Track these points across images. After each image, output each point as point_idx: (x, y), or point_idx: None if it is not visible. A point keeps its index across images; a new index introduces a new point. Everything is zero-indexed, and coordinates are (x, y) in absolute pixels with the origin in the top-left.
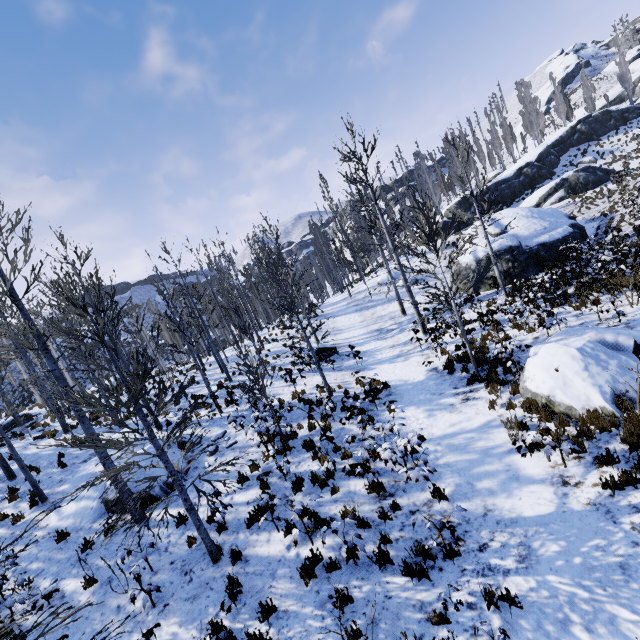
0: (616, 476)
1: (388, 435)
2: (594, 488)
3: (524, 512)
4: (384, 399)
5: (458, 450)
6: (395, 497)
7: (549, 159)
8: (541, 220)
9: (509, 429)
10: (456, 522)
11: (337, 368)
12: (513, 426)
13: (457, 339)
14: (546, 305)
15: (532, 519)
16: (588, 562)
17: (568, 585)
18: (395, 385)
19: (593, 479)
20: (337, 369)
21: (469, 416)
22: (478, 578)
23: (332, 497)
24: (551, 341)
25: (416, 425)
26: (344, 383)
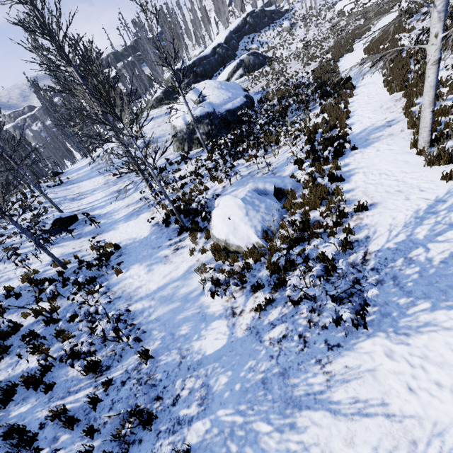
0: (263, 299)
1: (113, 300)
2: (250, 313)
3: (207, 351)
4: (115, 261)
5: (166, 301)
6: (111, 369)
7: (232, 43)
8: (227, 91)
9: (201, 274)
10: (158, 380)
11: (77, 236)
12: (204, 270)
13: (175, 193)
14: (231, 159)
15: (212, 356)
16: (244, 386)
17: (231, 415)
18: (126, 245)
19: (250, 305)
20: (77, 237)
21: (177, 265)
22: (169, 438)
23: (47, 395)
24: (228, 192)
25: (137, 283)
26: (82, 251)
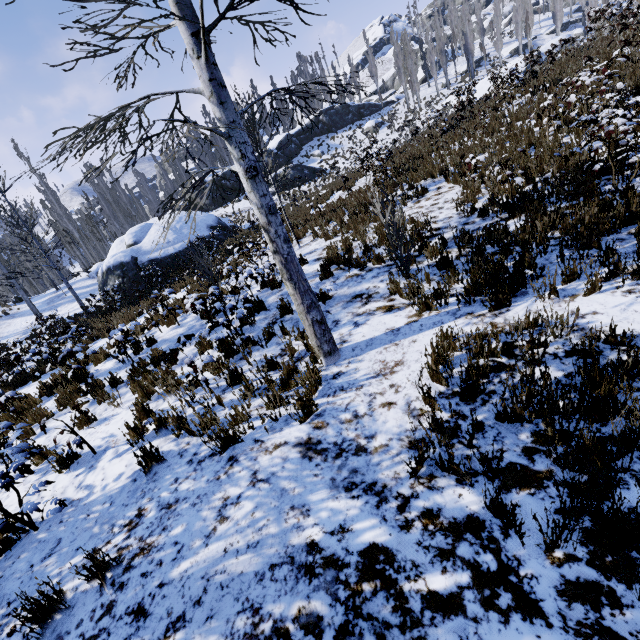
0: None
1: None
2: None
3: None
4: None
5: None
6: None
7: (289, 148)
8: (172, 233)
9: None
10: None
11: None
12: None
13: None
14: None
15: None
16: None
17: None
18: None
19: None
20: None
21: None
22: None
23: None
24: None
25: None
26: None
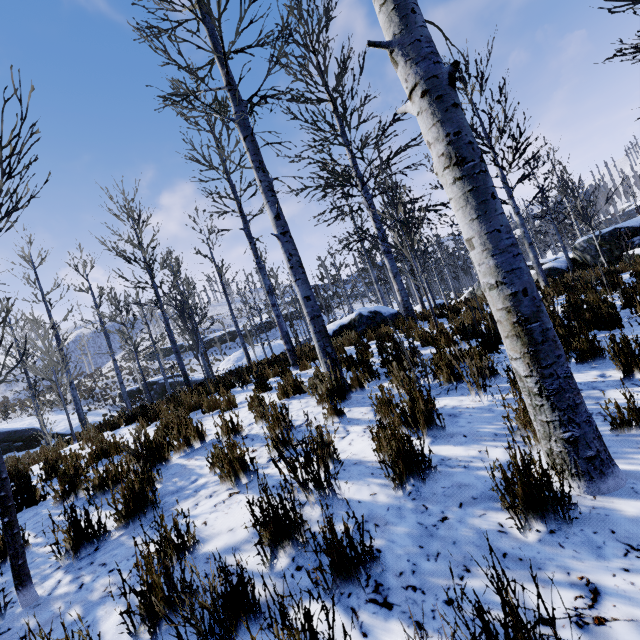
0: None
1: None
2: None
3: None
4: None
5: None
6: None
7: None
8: None
9: None
10: None
11: None
12: None
13: None
14: None
15: None
16: None
17: None
18: None
19: None
20: None
21: None
22: None
23: None
24: None
25: None
26: None
